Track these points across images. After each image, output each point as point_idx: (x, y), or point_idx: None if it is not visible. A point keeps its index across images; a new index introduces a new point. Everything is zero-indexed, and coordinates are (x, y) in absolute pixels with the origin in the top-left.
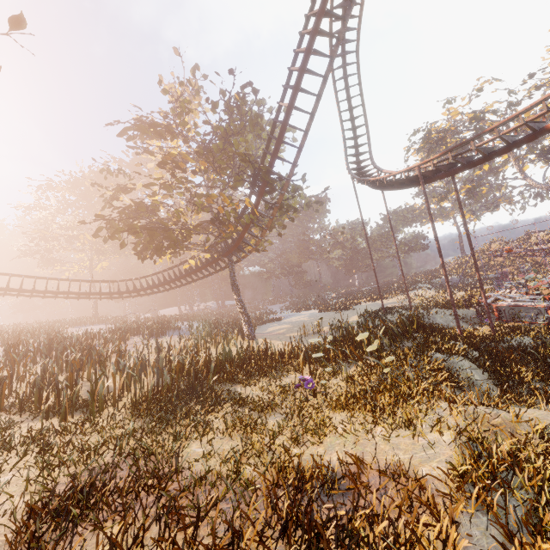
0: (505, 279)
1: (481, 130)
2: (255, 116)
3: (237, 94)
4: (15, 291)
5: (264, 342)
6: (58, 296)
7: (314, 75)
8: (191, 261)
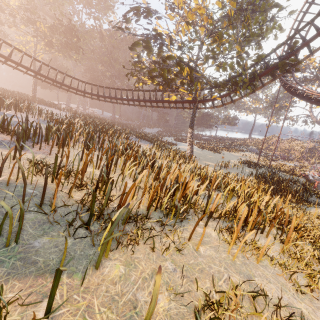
0: (286, 160)
1: (316, 76)
2: (276, 5)
3: None
4: (4, 58)
5: (202, 165)
6: (35, 76)
7: None
8: (173, 97)
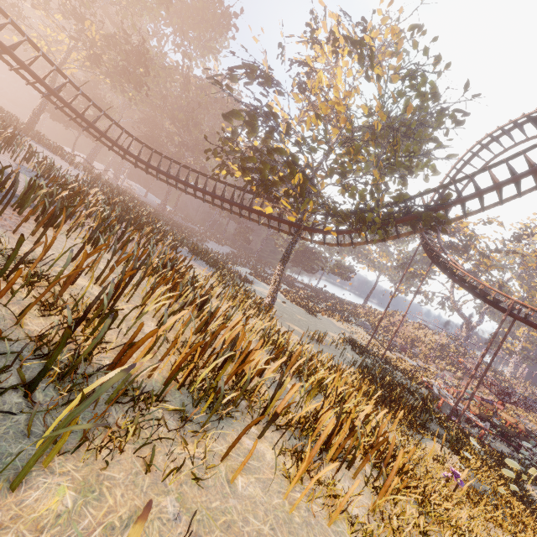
0: (408, 355)
1: (466, 247)
2: (434, 139)
3: (446, 108)
4: (1, 47)
5: (284, 329)
6: (46, 95)
7: (535, 180)
8: (269, 208)
